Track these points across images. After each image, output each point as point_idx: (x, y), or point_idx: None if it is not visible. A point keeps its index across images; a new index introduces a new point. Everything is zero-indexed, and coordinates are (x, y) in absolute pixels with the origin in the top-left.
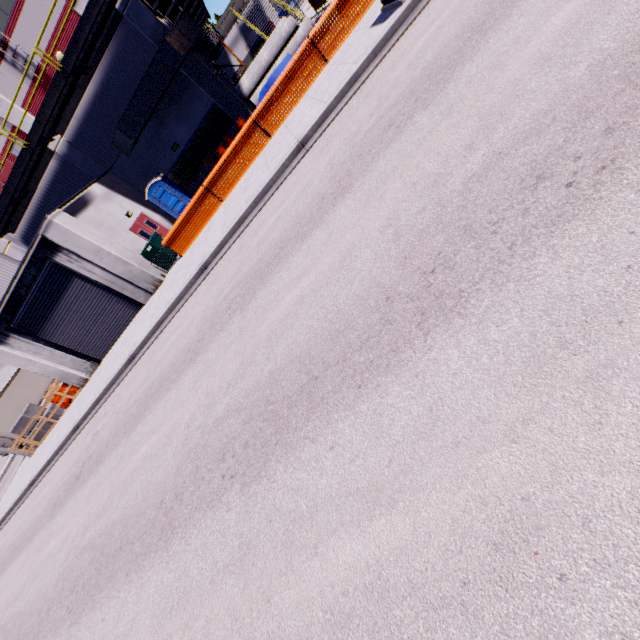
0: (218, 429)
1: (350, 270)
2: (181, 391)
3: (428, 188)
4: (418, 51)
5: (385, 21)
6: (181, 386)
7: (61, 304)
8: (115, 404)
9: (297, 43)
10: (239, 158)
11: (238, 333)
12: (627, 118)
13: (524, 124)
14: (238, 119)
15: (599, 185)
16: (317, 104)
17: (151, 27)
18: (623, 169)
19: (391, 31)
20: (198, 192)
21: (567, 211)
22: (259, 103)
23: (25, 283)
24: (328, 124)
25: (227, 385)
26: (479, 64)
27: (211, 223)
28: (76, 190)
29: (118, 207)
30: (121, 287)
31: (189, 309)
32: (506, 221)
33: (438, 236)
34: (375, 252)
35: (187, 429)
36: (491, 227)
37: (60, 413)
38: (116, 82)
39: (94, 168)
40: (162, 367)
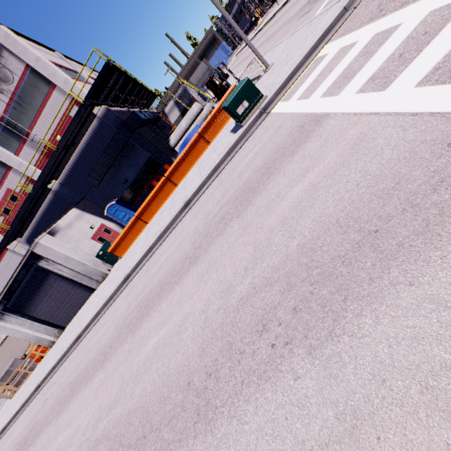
0: (94, 450)
1: (181, 339)
2: (90, 392)
3: (224, 292)
4: (245, 165)
5: (235, 133)
6: (91, 386)
7: (41, 291)
8: (61, 376)
9: (202, 117)
10: (158, 198)
11: (126, 355)
12: (302, 306)
13: (267, 271)
14: (165, 164)
15: (283, 358)
16: (199, 176)
17: (113, 120)
18: (293, 352)
19: (237, 142)
20: (132, 219)
21: (268, 370)
22: (179, 152)
23: (18, 279)
24: (202, 193)
25: (109, 406)
26: (262, 200)
27: (139, 239)
28: (63, 210)
29: (86, 222)
30: (81, 279)
31: (114, 309)
32: (245, 355)
33: (219, 342)
34: (193, 331)
35: (82, 436)
36: (239, 355)
37: (34, 365)
38: (91, 149)
39: (75, 197)
40: (89, 358)
